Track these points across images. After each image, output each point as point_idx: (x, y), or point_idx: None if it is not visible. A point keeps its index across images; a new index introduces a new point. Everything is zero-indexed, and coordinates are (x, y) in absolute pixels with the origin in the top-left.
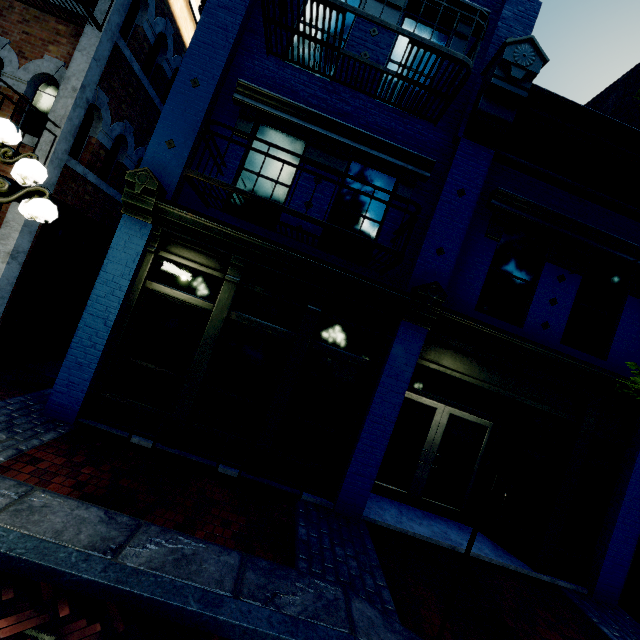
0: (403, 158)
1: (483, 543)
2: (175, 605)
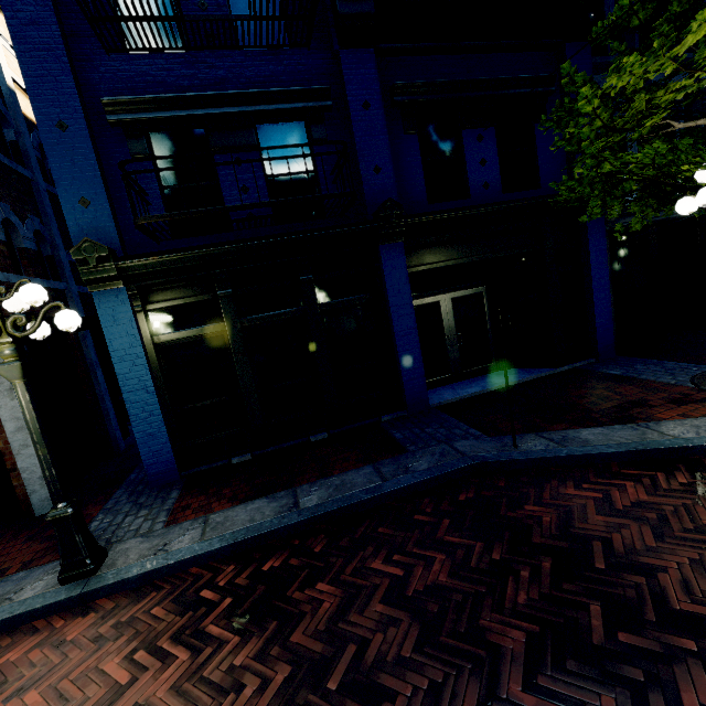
0: (300, 99)
1: (518, 373)
2: (356, 502)
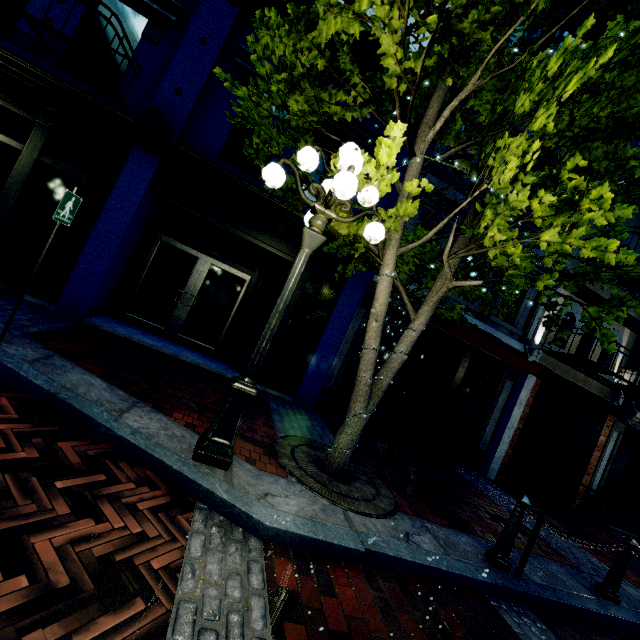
0: None
1: (218, 365)
2: None
